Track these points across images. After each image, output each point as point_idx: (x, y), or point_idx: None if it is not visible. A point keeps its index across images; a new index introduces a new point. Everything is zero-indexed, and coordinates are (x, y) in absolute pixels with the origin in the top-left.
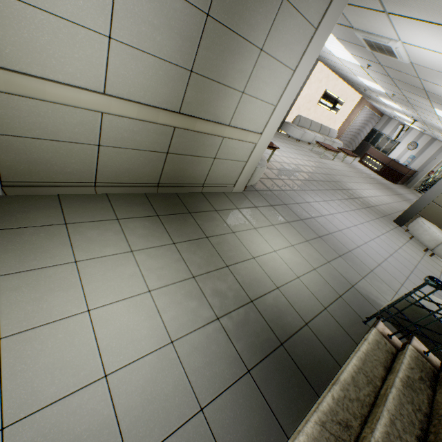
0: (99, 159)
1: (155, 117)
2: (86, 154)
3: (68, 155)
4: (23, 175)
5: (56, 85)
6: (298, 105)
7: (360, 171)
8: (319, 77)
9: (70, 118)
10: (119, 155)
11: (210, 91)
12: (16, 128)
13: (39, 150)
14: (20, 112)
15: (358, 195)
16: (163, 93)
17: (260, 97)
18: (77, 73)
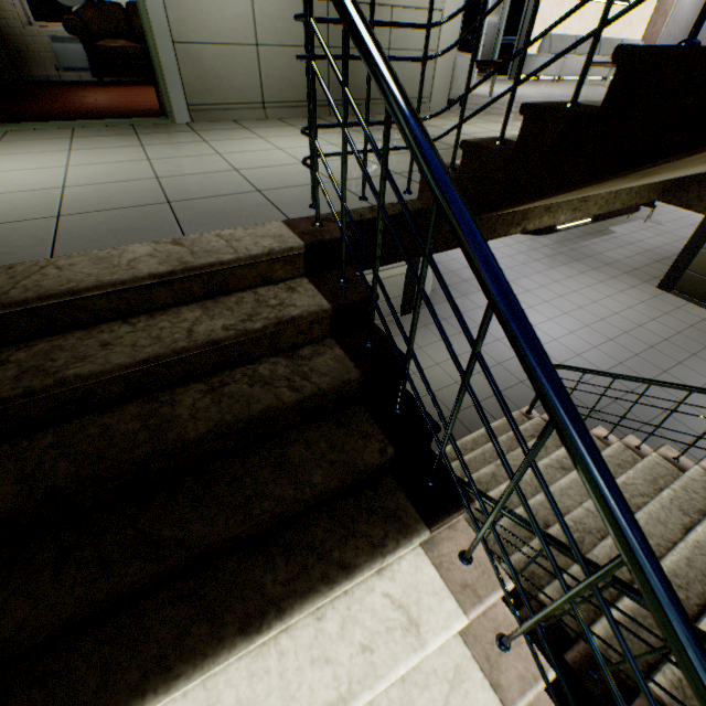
0: (261, 66)
1: None
2: (248, 60)
3: (233, 63)
4: (201, 96)
5: None
6: (541, 16)
7: None
8: None
9: (226, 11)
10: (278, 58)
11: None
12: (188, 33)
13: (208, 60)
14: (188, 12)
15: None
16: None
17: None
18: None
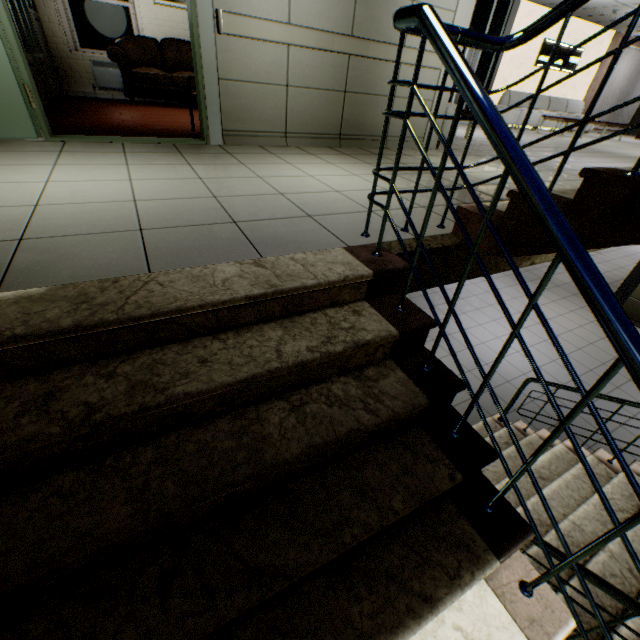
0: (288, 103)
1: (331, 44)
2: (278, 97)
3: (265, 99)
4: (235, 123)
5: (257, 21)
6: (502, 76)
7: (639, 144)
8: (528, 24)
9: (266, 57)
10: (303, 97)
11: (378, 6)
12: (232, 72)
13: (245, 95)
14: (234, 55)
15: (632, 156)
16: (335, 17)
17: (433, 4)
18: (269, 9)
